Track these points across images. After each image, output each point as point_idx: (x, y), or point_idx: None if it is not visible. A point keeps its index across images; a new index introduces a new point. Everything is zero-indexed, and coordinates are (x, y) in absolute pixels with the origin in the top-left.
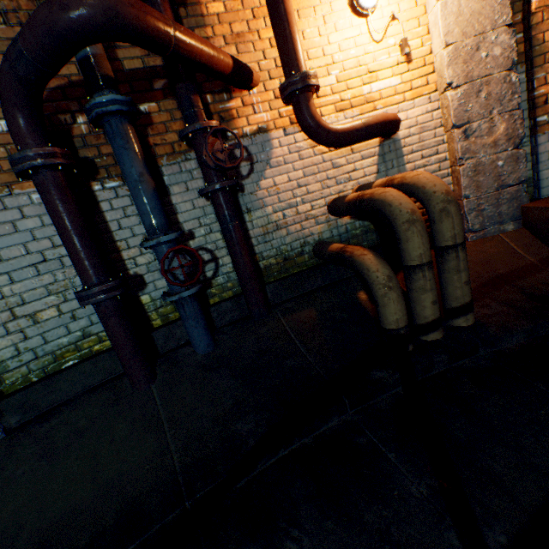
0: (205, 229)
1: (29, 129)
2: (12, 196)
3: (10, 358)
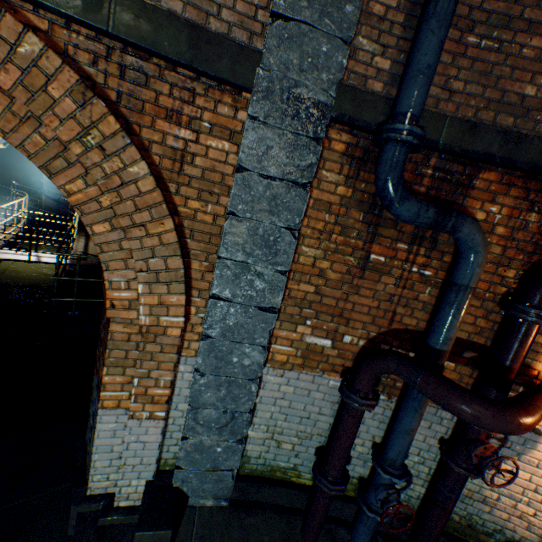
0: (419, 458)
1: (370, 381)
2: (320, 377)
3: (254, 456)
